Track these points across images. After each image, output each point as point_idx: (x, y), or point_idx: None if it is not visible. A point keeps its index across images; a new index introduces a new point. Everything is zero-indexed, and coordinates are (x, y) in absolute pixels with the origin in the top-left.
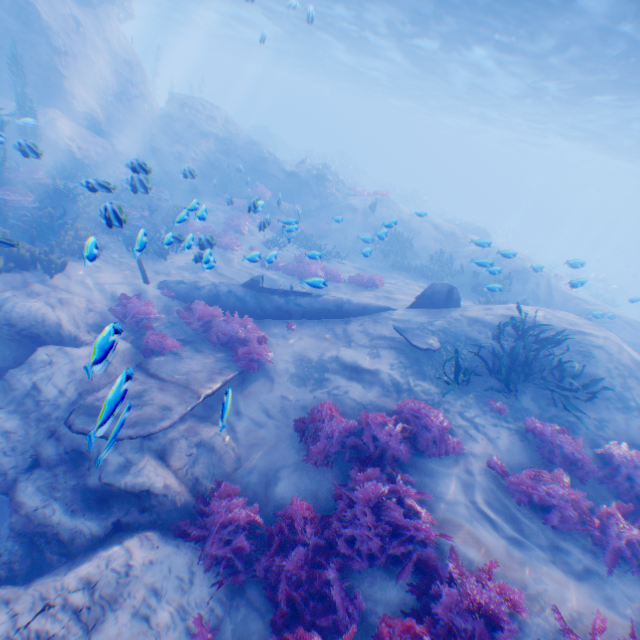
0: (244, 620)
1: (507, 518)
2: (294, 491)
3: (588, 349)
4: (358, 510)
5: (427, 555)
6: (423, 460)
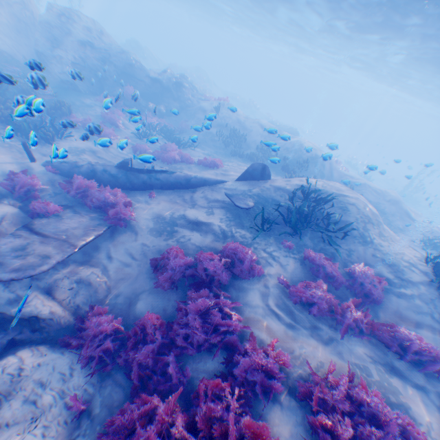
0: (110, 394)
1: (287, 312)
2: (149, 308)
3: (346, 206)
4: (190, 316)
5: (234, 340)
6: (238, 281)
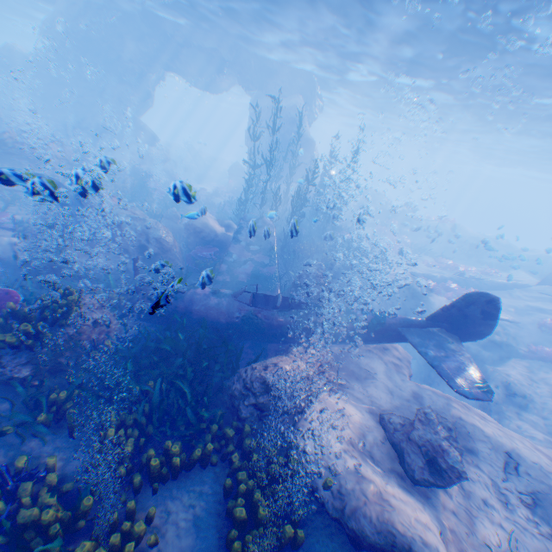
0: None
1: None
2: None
3: None
4: None
5: None
6: None
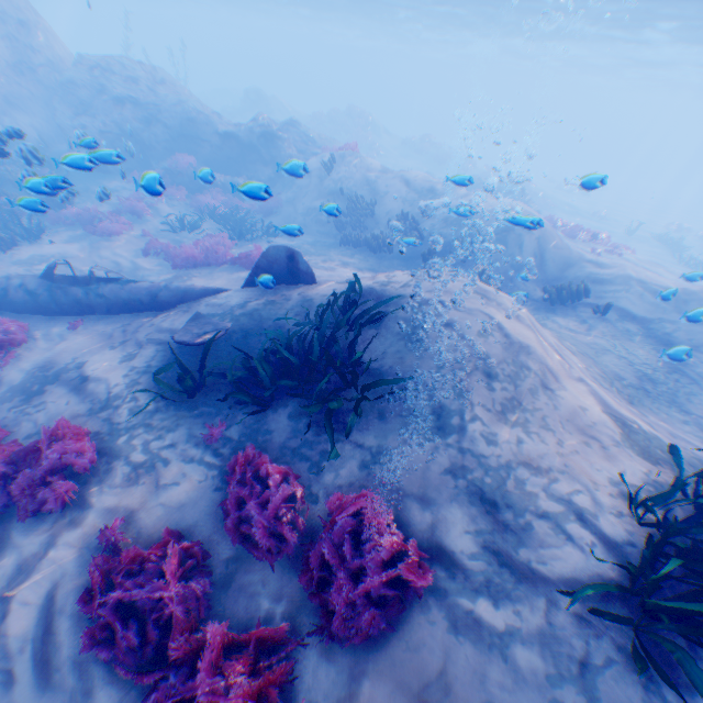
0: None
1: (39, 634)
2: None
3: (427, 331)
4: None
5: None
6: (16, 520)
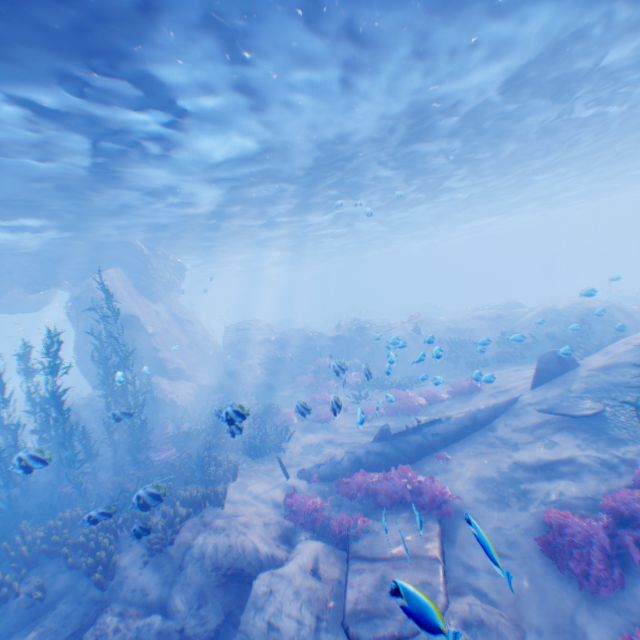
0: None
1: None
2: (618, 633)
3: None
4: None
5: None
6: None
